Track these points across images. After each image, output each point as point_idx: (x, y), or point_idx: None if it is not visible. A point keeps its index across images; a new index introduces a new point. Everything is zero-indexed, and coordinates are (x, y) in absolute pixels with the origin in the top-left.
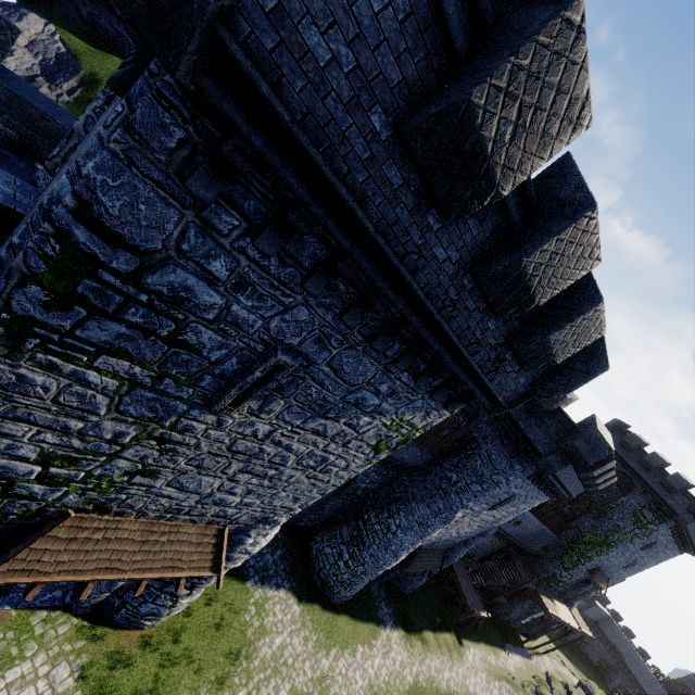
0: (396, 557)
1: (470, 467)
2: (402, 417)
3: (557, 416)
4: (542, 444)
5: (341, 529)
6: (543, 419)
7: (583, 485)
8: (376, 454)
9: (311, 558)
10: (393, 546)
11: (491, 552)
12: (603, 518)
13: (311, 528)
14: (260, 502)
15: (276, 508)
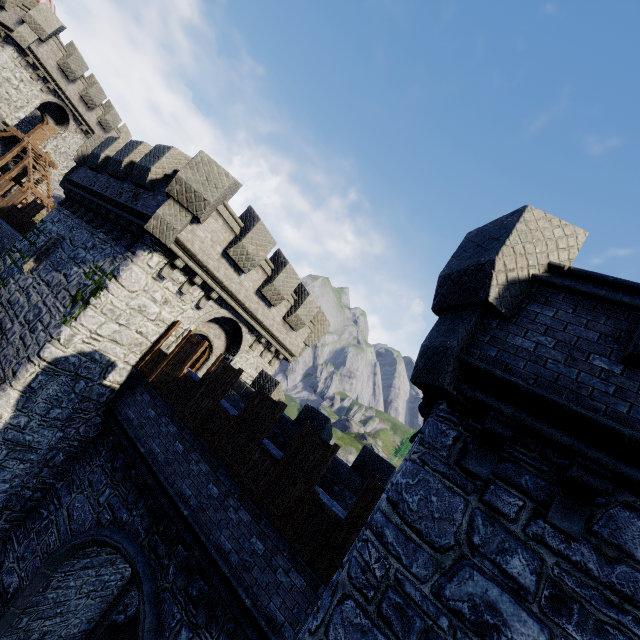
0: None
1: None
2: (97, 264)
3: None
4: None
5: None
6: None
7: None
8: (73, 308)
9: None
10: None
11: None
12: None
13: None
14: None
15: None
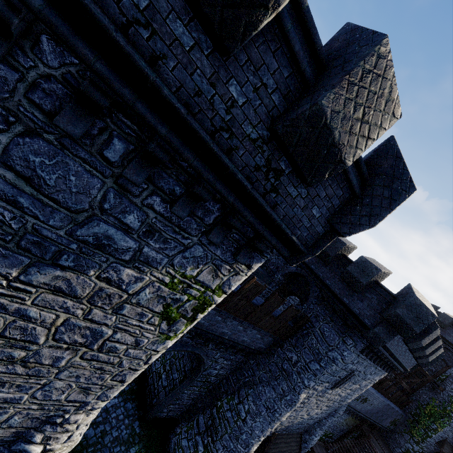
0: (248, 447)
1: (307, 346)
2: (183, 271)
3: (376, 289)
4: (367, 317)
5: (198, 418)
6: (364, 293)
7: (415, 358)
8: (170, 325)
9: (169, 452)
10: (244, 435)
11: (347, 430)
12: (437, 390)
13: (173, 419)
14: (28, 396)
15: (61, 403)
